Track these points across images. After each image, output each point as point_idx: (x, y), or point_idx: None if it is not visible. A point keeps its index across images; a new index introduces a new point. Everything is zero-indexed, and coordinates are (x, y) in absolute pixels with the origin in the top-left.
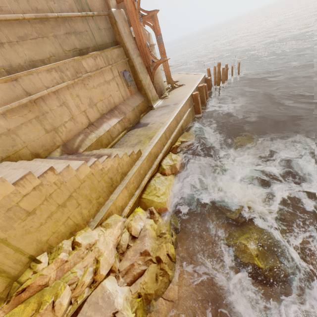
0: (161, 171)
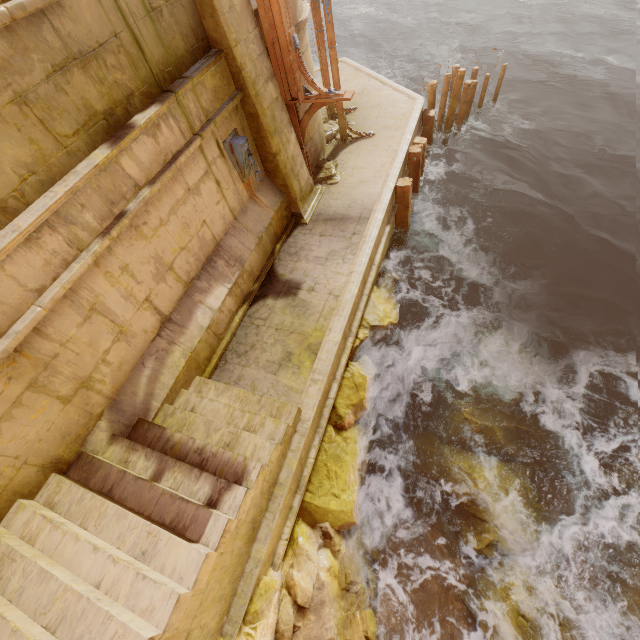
0: (335, 422)
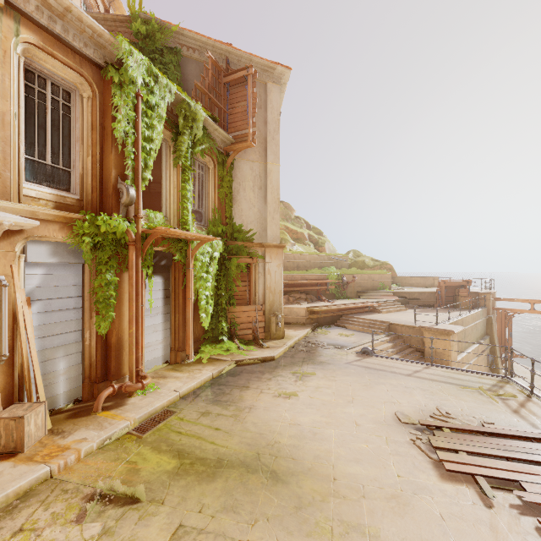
0: None
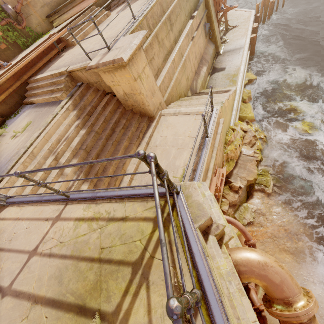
0: (243, 101)
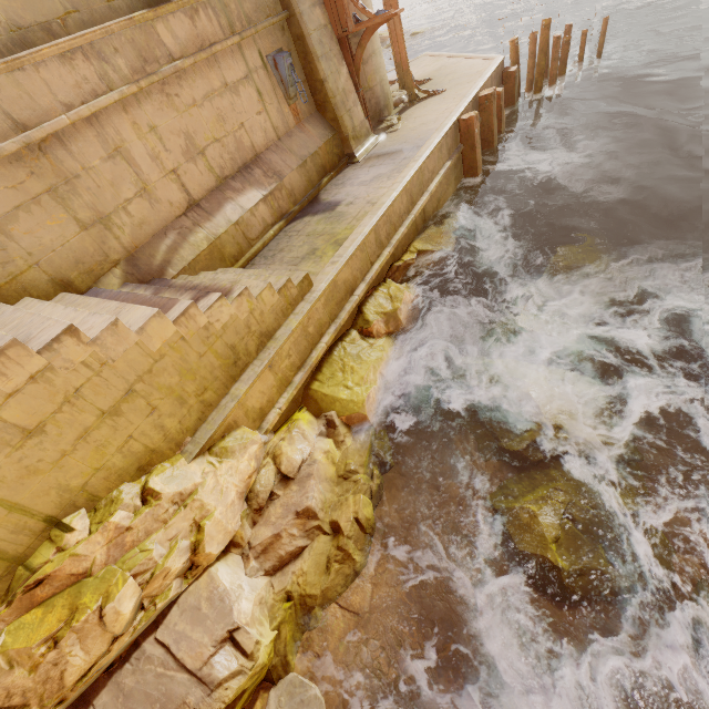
0: (361, 327)
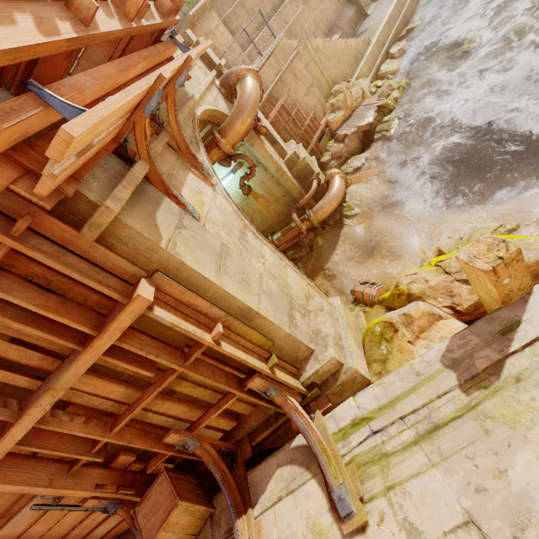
0: (390, 57)
